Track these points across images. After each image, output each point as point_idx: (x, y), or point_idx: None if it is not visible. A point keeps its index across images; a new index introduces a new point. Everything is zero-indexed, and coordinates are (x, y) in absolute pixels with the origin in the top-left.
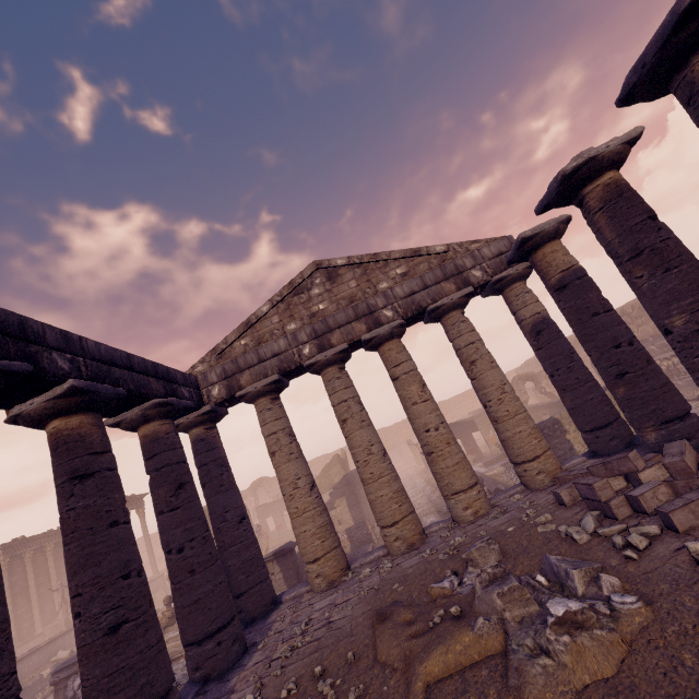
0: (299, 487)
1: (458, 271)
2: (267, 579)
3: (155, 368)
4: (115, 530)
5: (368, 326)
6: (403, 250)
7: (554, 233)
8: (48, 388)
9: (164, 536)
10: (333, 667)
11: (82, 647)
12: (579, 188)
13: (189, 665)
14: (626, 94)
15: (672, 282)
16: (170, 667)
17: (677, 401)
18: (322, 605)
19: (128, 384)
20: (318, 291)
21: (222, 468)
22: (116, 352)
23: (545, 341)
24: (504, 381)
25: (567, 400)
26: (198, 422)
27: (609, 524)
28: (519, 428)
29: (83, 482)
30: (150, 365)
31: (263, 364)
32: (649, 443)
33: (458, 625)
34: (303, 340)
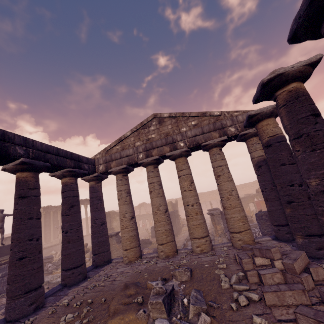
0: (126, 217)
1: (222, 127)
2: (107, 251)
3: (71, 155)
4: (30, 221)
5: (170, 149)
6: (197, 112)
7: (270, 113)
8: (13, 160)
9: (62, 225)
10: (96, 302)
11: (9, 262)
12: (274, 91)
13: (61, 277)
14: (291, 36)
15: (314, 158)
16: (41, 279)
17: (320, 225)
18: (120, 270)
19: (53, 161)
20: (153, 128)
21: (99, 200)
22: (51, 147)
23: (262, 172)
24: (232, 189)
25: (267, 206)
26: (92, 179)
27: (244, 283)
28: (234, 215)
29: (23, 199)
30: (69, 153)
31: (121, 159)
32: (298, 244)
33: (135, 308)
34: (140, 151)
